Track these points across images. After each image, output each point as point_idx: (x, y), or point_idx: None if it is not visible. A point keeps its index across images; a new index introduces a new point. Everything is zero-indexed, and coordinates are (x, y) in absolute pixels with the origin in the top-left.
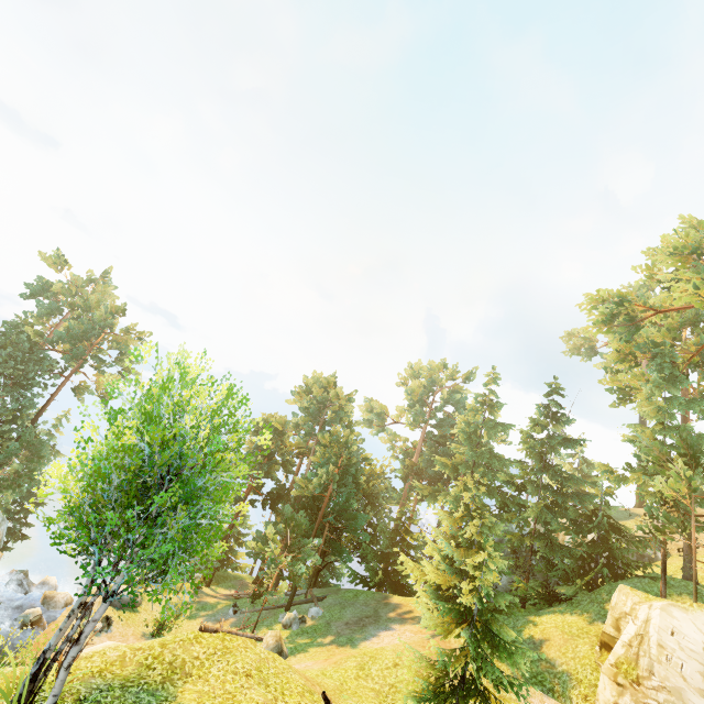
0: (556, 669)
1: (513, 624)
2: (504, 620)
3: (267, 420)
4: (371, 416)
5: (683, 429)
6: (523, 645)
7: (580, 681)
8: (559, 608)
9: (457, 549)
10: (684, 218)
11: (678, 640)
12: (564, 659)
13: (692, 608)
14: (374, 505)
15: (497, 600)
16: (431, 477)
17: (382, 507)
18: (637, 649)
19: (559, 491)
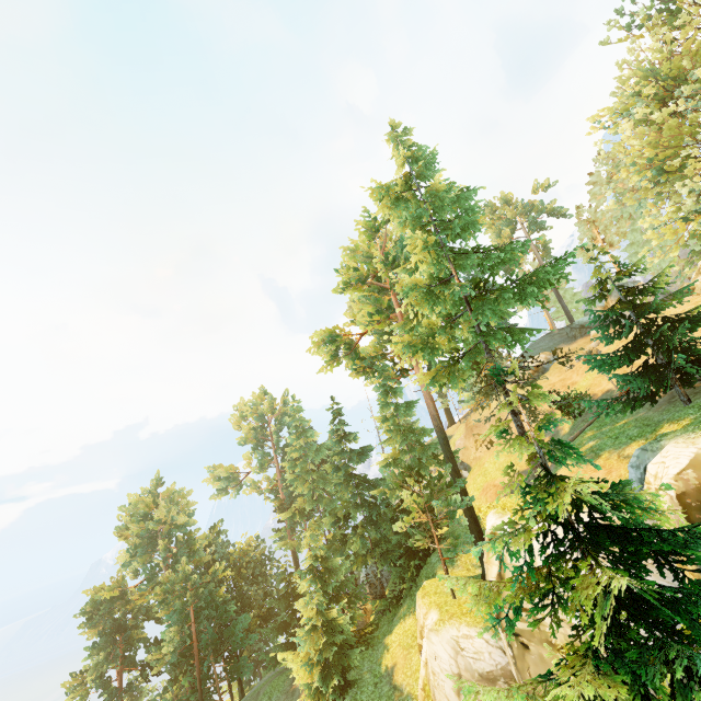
0: (404, 695)
1: (376, 657)
2: (370, 657)
3: (96, 598)
4: (220, 486)
5: (400, 459)
6: (382, 683)
7: (417, 698)
8: (404, 609)
9: (308, 637)
10: (343, 247)
11: (439, 664)
12: (407, 680)
13: (440, 628)
14: (260, 576)
15: (352, 660)
16: (304, 500)
17: (270, 569)
18: (428, 672)
19: (372, 503)
